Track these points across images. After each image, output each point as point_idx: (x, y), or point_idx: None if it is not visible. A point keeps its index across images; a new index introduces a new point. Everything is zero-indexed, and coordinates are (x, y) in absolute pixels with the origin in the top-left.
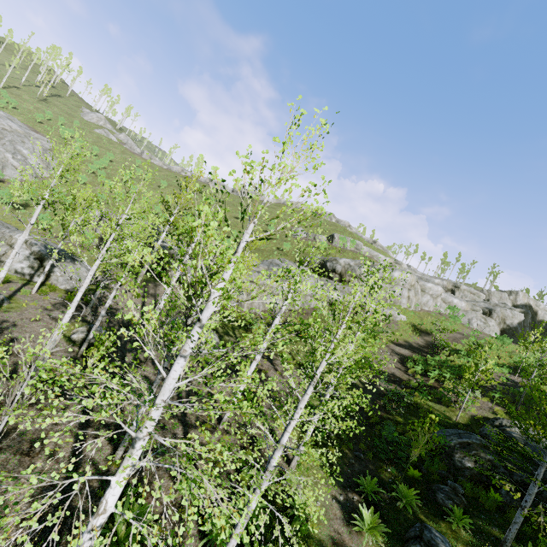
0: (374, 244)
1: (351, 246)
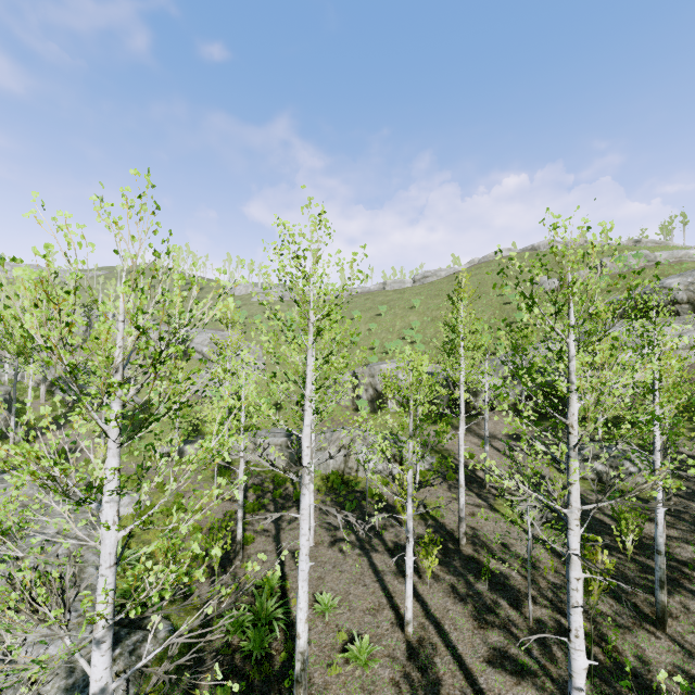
0: (639, 244)
1: (638, 262)
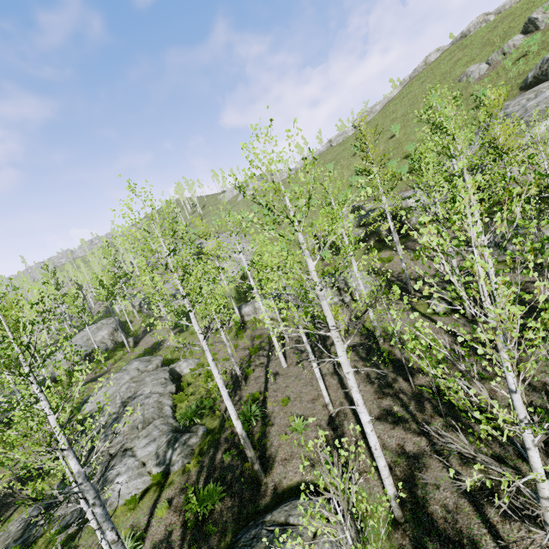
0: None
1: None
